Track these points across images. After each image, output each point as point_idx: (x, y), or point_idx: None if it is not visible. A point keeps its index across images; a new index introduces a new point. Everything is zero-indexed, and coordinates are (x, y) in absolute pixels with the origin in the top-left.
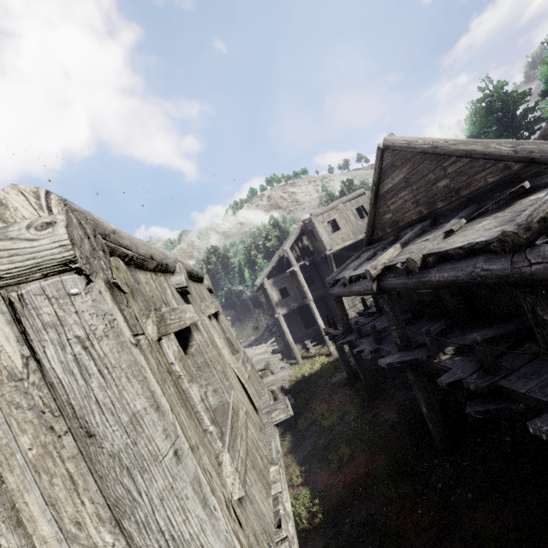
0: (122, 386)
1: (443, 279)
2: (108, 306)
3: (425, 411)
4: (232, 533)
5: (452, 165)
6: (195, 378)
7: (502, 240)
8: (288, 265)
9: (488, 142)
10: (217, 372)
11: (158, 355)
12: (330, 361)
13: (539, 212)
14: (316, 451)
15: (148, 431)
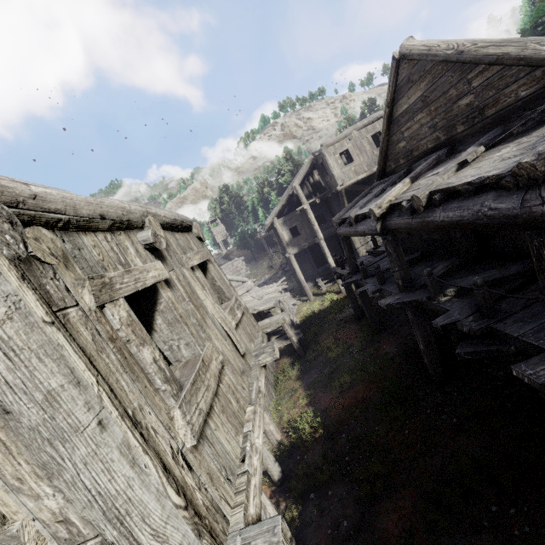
0: (32, 367)
1: (447, 219)
2: (11, 287)
3: (423, 347)
4: (166, 484)
5: (478, 76)
6: (149, 341)
7: (516, 173)
8: (299, 202)
9: (526, 41)
10: (189, 327)
11: (98, 325)
12: (340, 299)
13: None
14: (321, 379)
15: (66, 406)
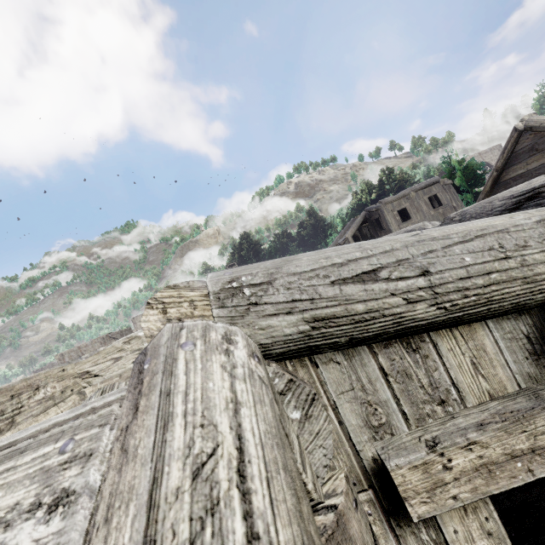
0: None
1: None
2: None
3: None
4: None
5: None
6: None
7: None
8: None
9: None
10: None
11: None
12: None
13: None
14: None
15: None
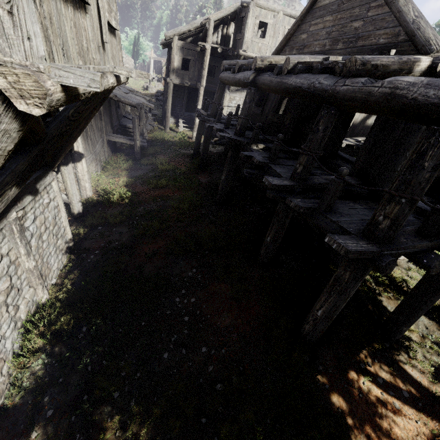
0: None
1: (294, 84)
2: None
3: (223, 178)
4: None
5: (375, 9)
6: None
7: (346, 64)
8: (204, 40)
9: (410, 1)
10: None
11: None
12: (188, 140)
13: (379, 60)
14: (144, 177)
15: None
